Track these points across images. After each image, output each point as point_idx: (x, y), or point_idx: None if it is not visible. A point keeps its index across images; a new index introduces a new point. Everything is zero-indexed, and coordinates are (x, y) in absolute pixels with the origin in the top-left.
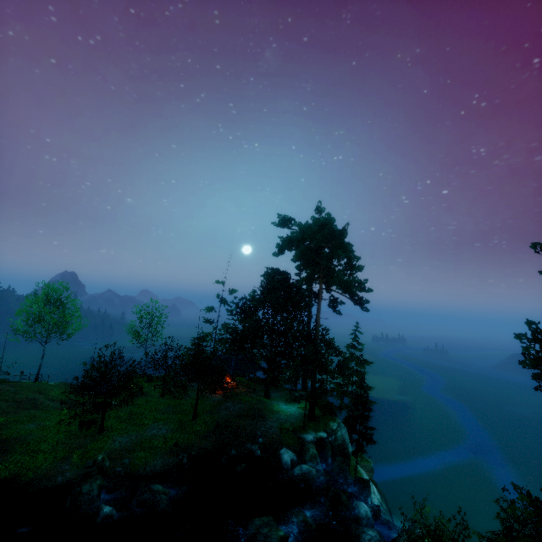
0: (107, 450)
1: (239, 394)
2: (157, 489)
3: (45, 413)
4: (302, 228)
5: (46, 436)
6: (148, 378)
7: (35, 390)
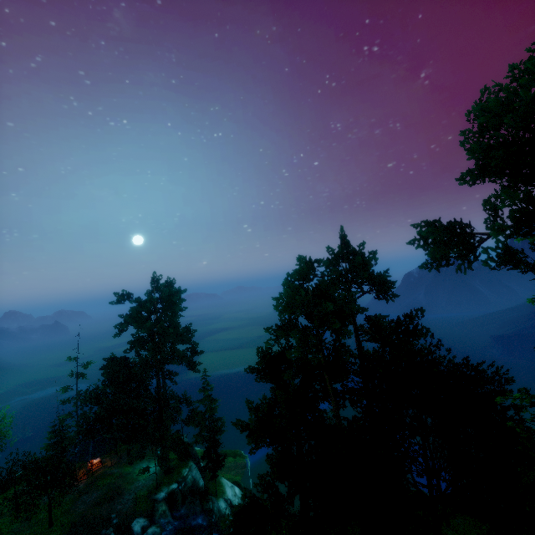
0: None
1: (99, 477)
2: None
3: None
4: (133, 315)
5: None
6: (1, 490)
7: None
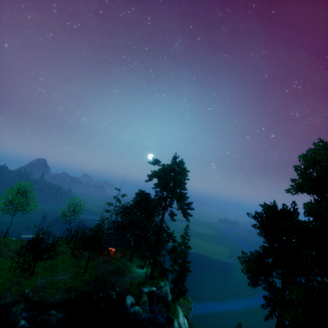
0: (32, 287)
1: (114, 259)
2: (53, 313)
3: (4, 259)
4: (161, 170)
5: (1, 274)
6: (67, 242)
7: (2, 244)
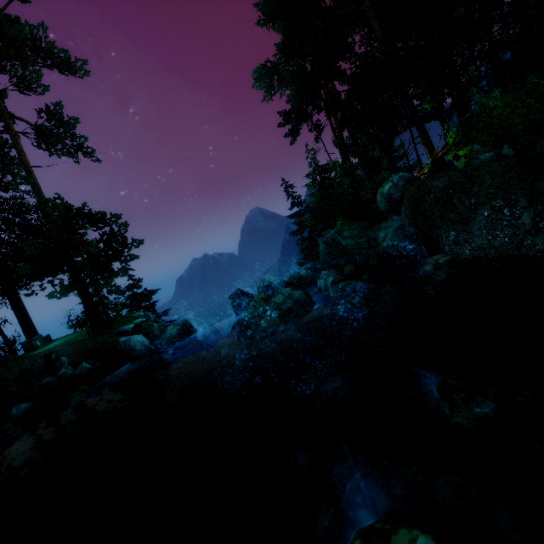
0: None
1: None
2: None
3: None
4: None
5: None
6: None
7: None
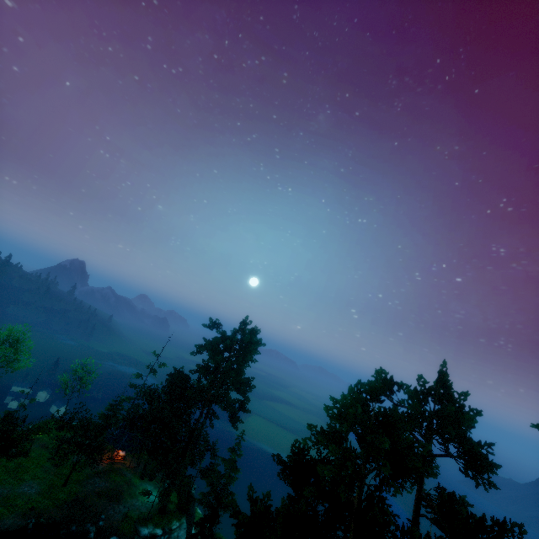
0: None
1: (115, 470)
2: None
3: None
4: (213, 343)
5: None
6: (59, 427)
7: None
